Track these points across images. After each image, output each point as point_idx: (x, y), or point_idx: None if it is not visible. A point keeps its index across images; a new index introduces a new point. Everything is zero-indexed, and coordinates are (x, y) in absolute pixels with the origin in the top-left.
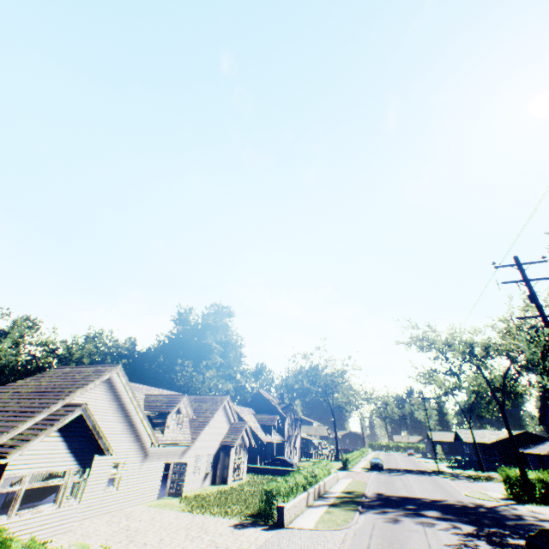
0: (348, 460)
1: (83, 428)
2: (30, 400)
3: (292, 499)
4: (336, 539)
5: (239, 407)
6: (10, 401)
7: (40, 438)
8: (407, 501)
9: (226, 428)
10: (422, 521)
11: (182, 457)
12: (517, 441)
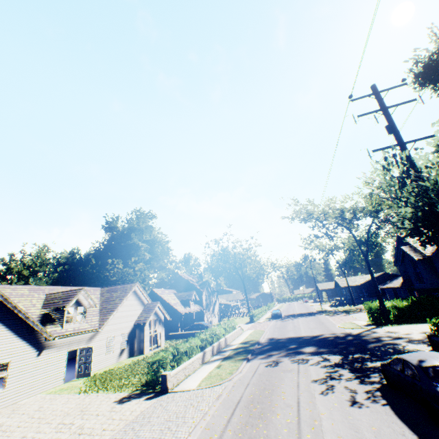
0: (254, 315)
1: None
2: None
3: (183, 363)
4: (212, 397)
5: (160, 290)
6: None
7: None
8: (291, 341)
9: (139, 310)
10: (299, 359)
11: (90, 342)
12: (378, 280)
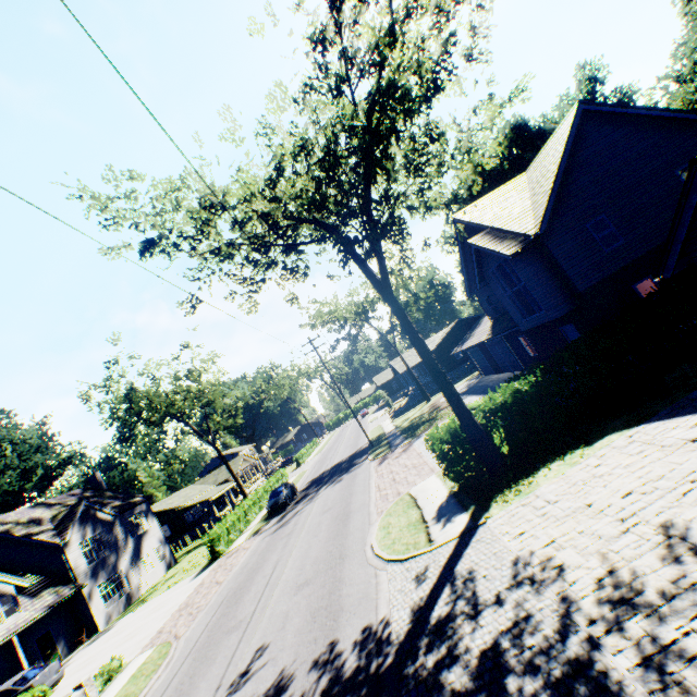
0: (216, 538)
1: None
2: None
3: None
4: None
5: None
6: None
7: None
8: None
9: None
10: None
11: None
12: (454, 337)
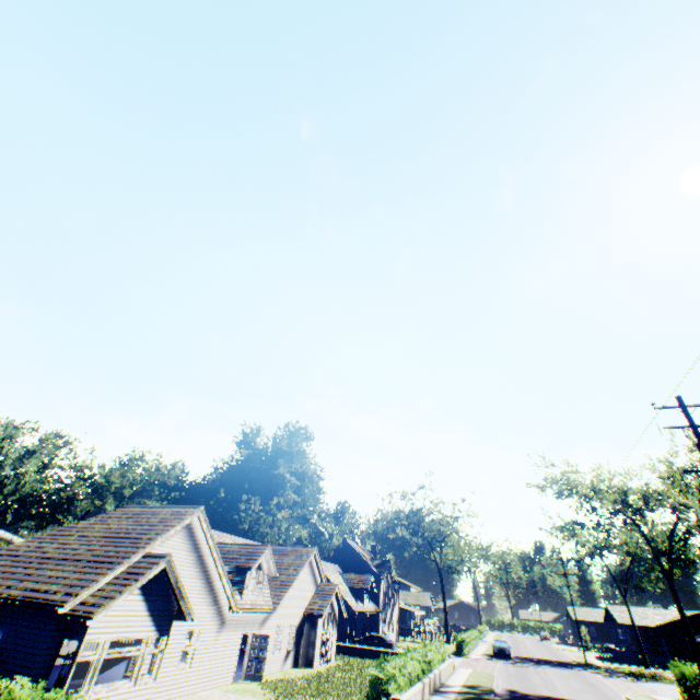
0: (464, 642)
1: (164, 585)
2: (103, 547)
3: (407, 691)
4: None
5: (323, 563)
6: (79, 548)
7: (124, 596)
8: None
9: (311, 590)
10: None
11: (261, 627)
12: (692, 625)
